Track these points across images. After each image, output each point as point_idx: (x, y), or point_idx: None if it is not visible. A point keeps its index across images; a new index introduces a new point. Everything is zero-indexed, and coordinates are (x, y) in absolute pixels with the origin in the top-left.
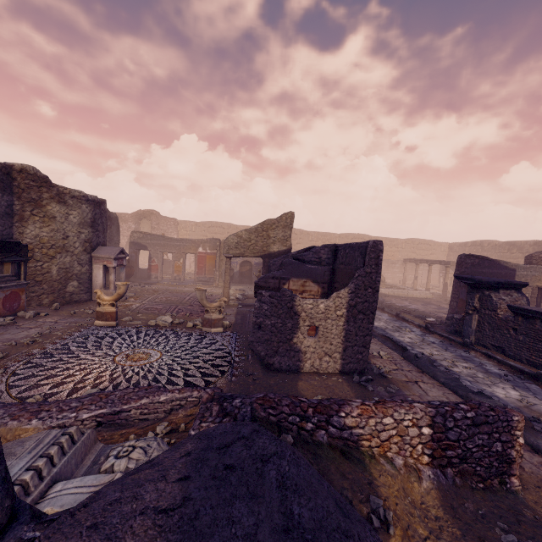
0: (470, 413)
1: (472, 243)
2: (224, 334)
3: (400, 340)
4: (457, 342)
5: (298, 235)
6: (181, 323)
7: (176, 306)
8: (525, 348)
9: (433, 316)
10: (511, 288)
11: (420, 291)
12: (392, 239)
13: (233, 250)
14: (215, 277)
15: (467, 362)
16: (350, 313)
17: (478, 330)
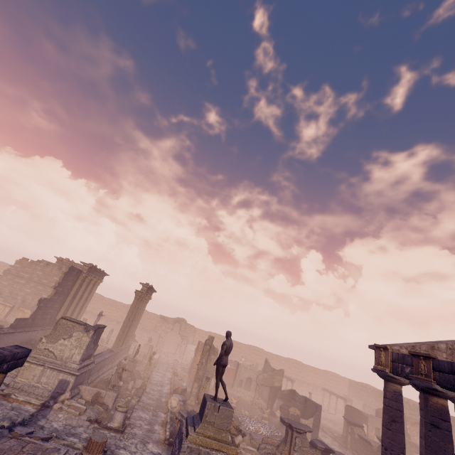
0: (338, 452)
1: (361, 384)
2: (269, 424)
3: (324, 440)
4: (344, 446)
5: (262, 353)
6: (251, 415)
7: (240, 404)
8: (362, 451)
9: (337, 433)
10: (359, 426)
11: (332, 415)
12: (315, 368)
13: (260, 381)
14: (234, 383)
15: (345, 453)
16: (313, 426)
17: (350, 442)
